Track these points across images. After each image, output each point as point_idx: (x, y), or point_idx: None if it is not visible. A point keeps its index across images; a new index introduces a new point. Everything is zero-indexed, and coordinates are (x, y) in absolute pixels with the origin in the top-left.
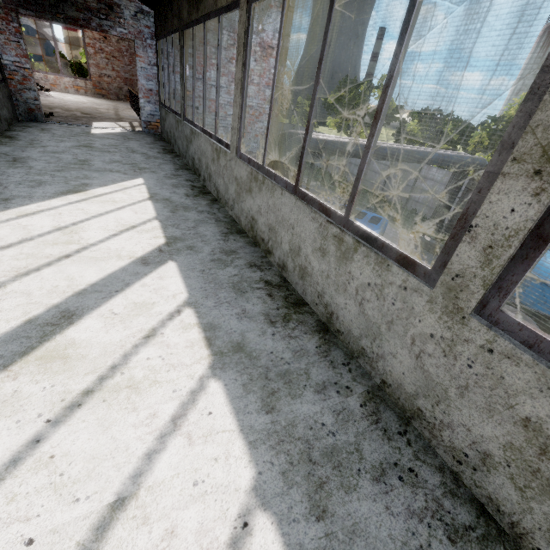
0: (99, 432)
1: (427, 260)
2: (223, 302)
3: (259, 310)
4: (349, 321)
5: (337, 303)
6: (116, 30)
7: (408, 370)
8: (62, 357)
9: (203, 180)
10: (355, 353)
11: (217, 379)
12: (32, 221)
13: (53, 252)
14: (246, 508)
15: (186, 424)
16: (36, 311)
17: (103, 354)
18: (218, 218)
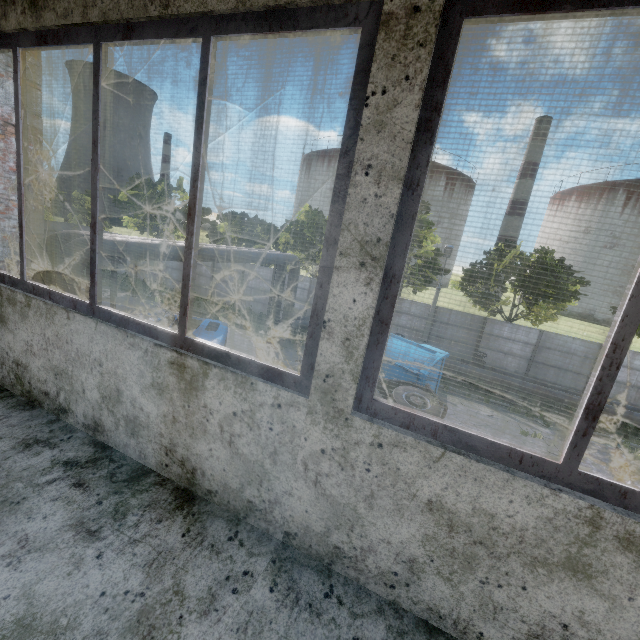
0: None
1: (276, 356)
2: None
3: (61, 523)
4: (221, 472)
5: (198, 454)
6: None
7: (311, 505)
8: None
9: None
10: (241, 513)
11: None
12: None
13: None
14: None
15: None
16: None
17: None
18: None
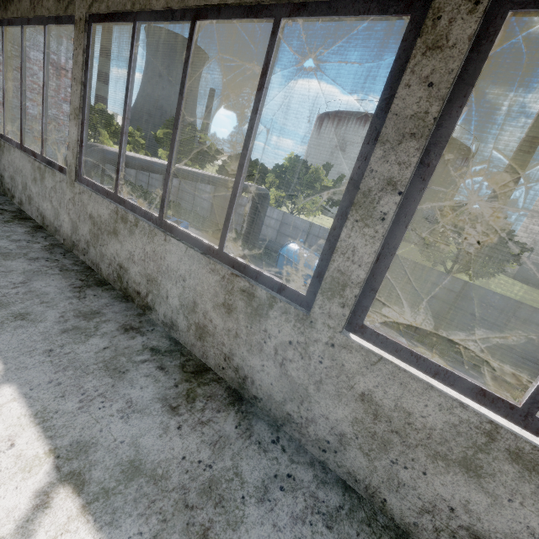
0: None
1: None
2: None
3: None
4: (50, 216)
5: (44, 208)
6: None
7: (68, 224)
8: None
9: None
10: (54, 234)
11: None
12: None
13: None
14: None
15: None
16: None
17: None
18: None
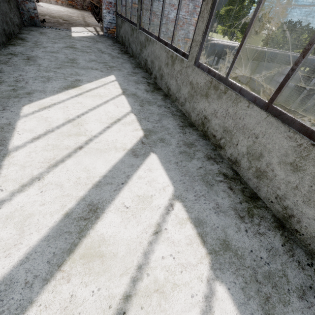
0: None
1: None
2: (200, 196)
3: (228, 204)
4: None
5: (302, 212)
6: None
7: None
8: (99, 256)
9: (154, 78)
10: None
11: (220, 282)
12: (49, 113)
13: (70, 143)
14: None
15: None
16: (70, 204)
17: (128, 252)
18: (173, 112)
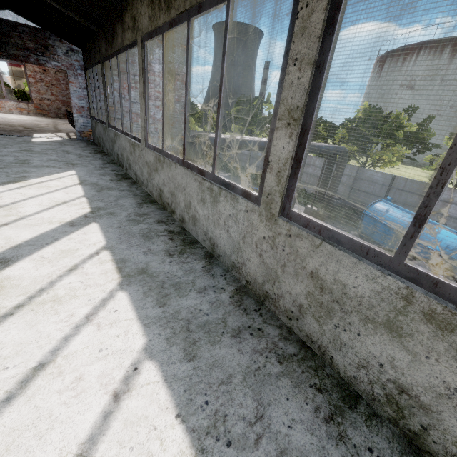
0: (27, 329)
1: None
2: (133, 246)
3: (162, 248)
4: (223, 246)
5: (215, 235)
6: (51, 63)
7: (257, 267)
8: None
9: (125, 170)
10: (230, 268)
11: (124, 291)
12: None
13: None
14: (137, 360)
15: (96, 318)
16: None
17: (33, 283)
18: (136, 194)
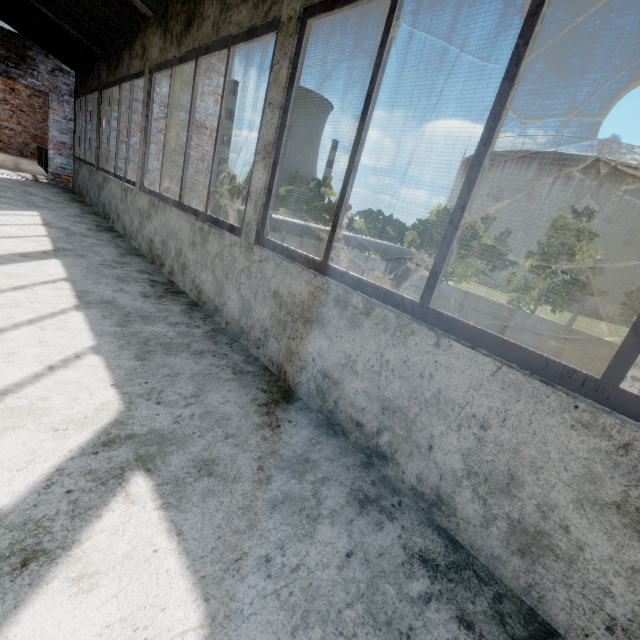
0: None
1: None
2: (102, 283)
3: (138, 291)
4: (209, 290)
5: (202, 280)
6: (27, 80)
7: (236, 303)
8: None
9: (112, 223)
10: (213, 314)
11: (80, 311)
12: None
13: None
14: (81, 352)
15: (41, 323)
16: None
17: None
18: (119, 246)
